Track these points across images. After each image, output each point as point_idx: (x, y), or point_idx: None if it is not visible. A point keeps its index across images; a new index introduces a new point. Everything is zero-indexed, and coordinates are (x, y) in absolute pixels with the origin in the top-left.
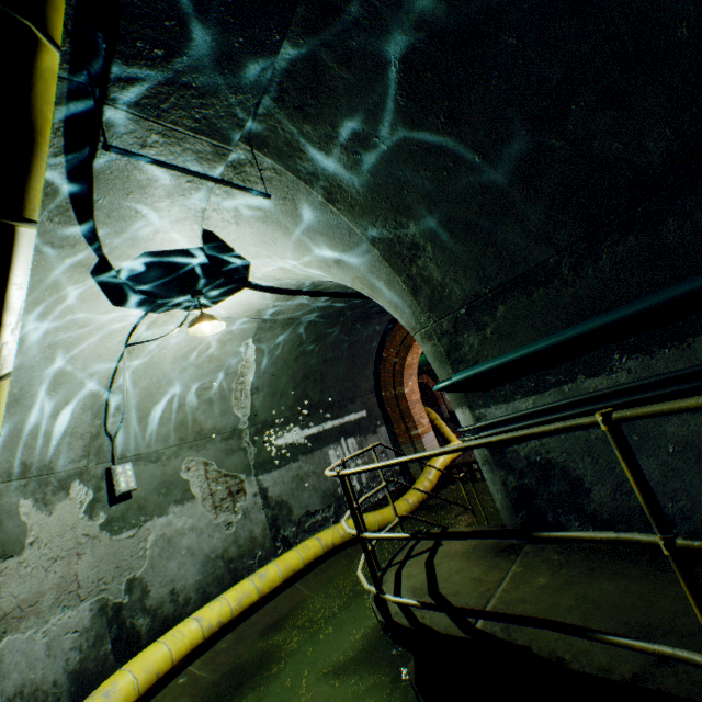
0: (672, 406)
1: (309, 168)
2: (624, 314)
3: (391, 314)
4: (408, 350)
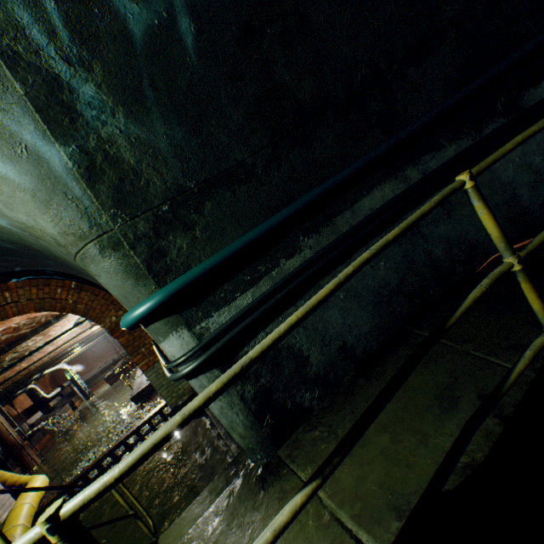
0: (502, 152)
1: None
2: (309, 200)
3: None
4: None
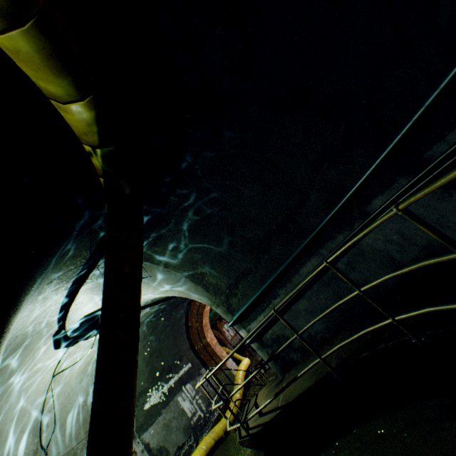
0: (282, 302)
1: (158, 259)
2: (273, 277)
3: (188, 299)
4: (202, 316)
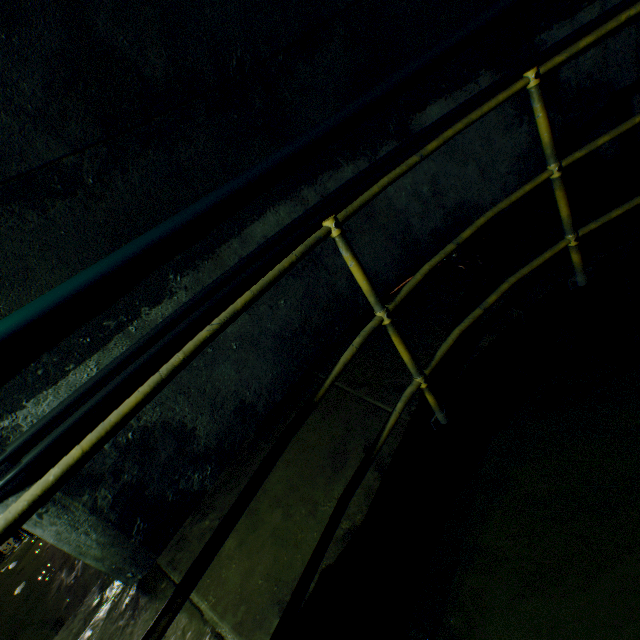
0: (369, 195)
1: None
2: (176, 225)
3: None
4: None
